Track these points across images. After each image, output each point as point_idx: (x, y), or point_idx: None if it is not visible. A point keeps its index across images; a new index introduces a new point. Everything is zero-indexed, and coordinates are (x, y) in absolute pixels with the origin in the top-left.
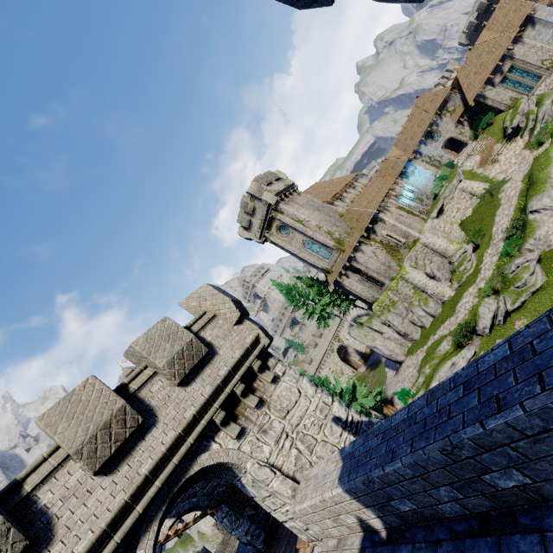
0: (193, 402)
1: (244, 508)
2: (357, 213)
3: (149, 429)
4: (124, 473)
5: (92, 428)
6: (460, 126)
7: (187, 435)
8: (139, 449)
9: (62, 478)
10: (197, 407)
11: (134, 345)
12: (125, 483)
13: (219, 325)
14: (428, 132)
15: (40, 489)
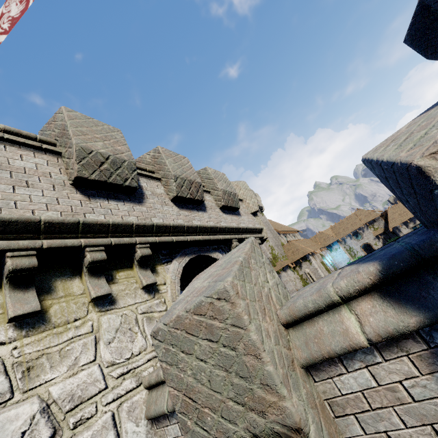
0: (226, 222)
1: None
2: (295, 248)
3: (201, 210)
4: (185, 214)
5: (185, 175)
6: (377, 240)
7: (218, 233)
8: (195, 213)
9: (154, 185)
10: (228, 225)
11: (208, 168)
12: (185, 219)
13: (243, 206)
14: (355, 232)
15: (141, 178)
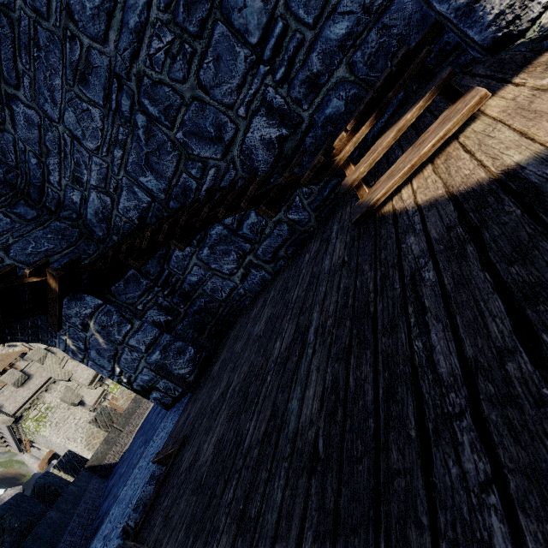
0: None
1: (146, 310)
2: None
3: None
4: None
5: None
6: None
7: None
8: None
9: None
10: None
11: None
12: None
13: None
14: None
15: None
